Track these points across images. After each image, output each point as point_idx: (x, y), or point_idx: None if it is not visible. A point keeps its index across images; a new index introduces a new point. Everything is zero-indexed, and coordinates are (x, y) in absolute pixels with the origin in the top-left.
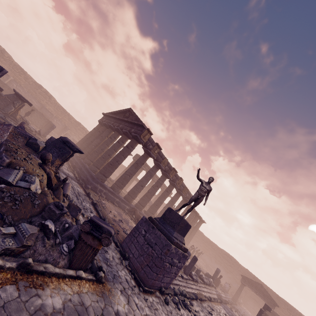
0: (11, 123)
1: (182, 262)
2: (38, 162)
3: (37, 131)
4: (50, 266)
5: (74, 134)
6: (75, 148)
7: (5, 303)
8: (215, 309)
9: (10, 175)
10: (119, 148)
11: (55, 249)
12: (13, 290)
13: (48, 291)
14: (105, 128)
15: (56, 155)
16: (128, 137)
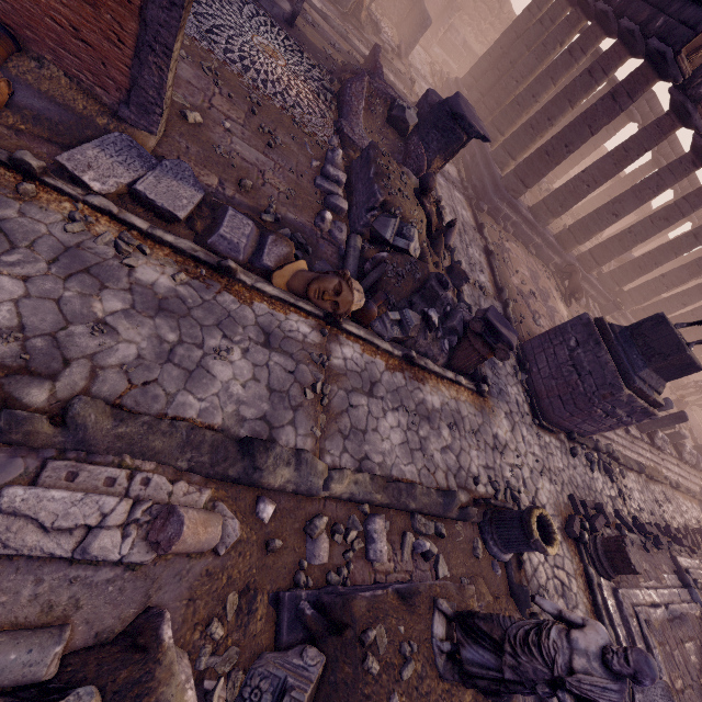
0: (356, 46)
1: (636, 419)
2: (413, 186)
3: (395, 49)
4: (430, 362)
5: (468, 19)
6: (474, 131)
7: (397, 388)
8: (676, 504)
9: (387, 229)
10: (587, 94)
11: (435, 344)
12: (401, 377)
13: (427, 387)
14: (564, 3)
15: (436, 148)
16: (629, 51)
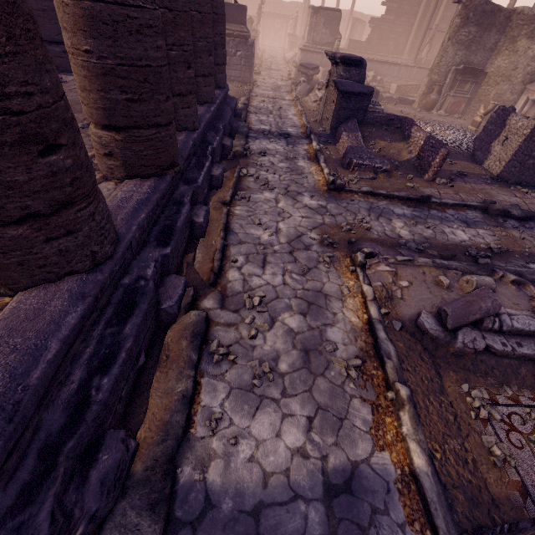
0: (468, 203)
1: None
2: None
3: None
4: None
5: None
6: None
7: None
8: None
9: None
10: None
11: None
12: None
13: None
14: None
15: None
16: None
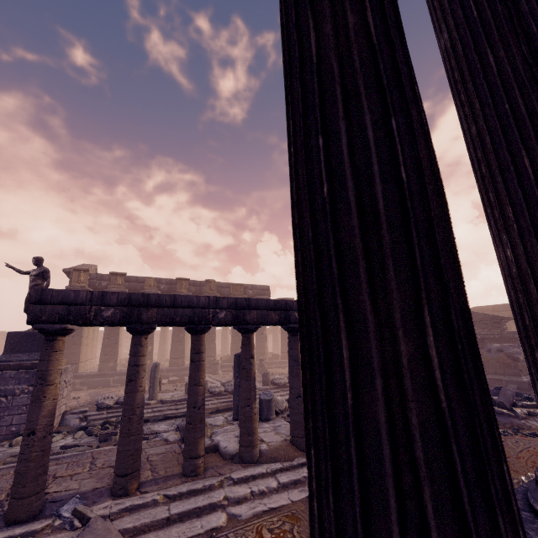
0: None
1: None
2: None
3: None
4: None
5: None
6: None
7: None
8: None
9: None
10: None
11: None
12: None
13: None
14: None
15: None
16: None
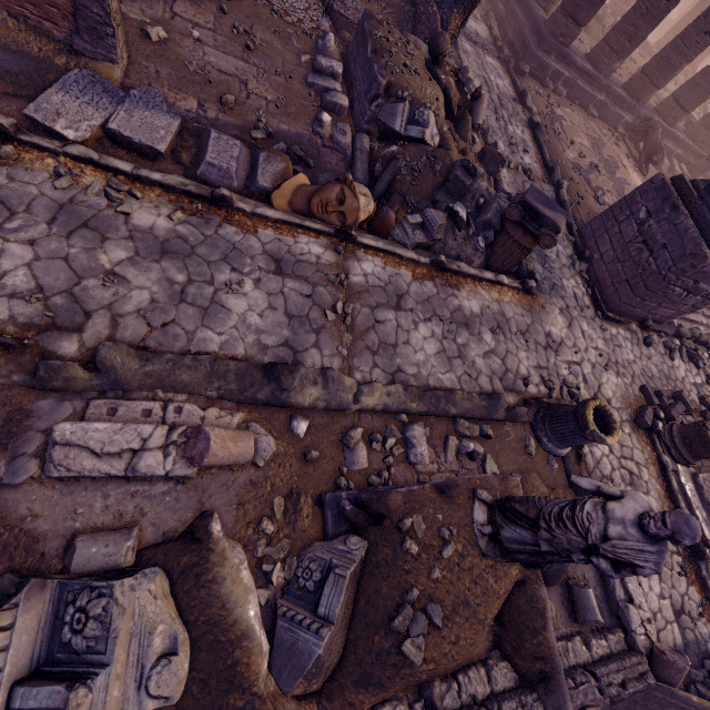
0: None
1: None
2: (423, 57)
3: None
4: (463, 265)
5: None
6: None
7: (428, 298)
8: None
9: (395, 118)
10: None
11: (467, 243)
12: (431, 286)
13: (463, 293)
14: None
15: (451, 0)
16: None
